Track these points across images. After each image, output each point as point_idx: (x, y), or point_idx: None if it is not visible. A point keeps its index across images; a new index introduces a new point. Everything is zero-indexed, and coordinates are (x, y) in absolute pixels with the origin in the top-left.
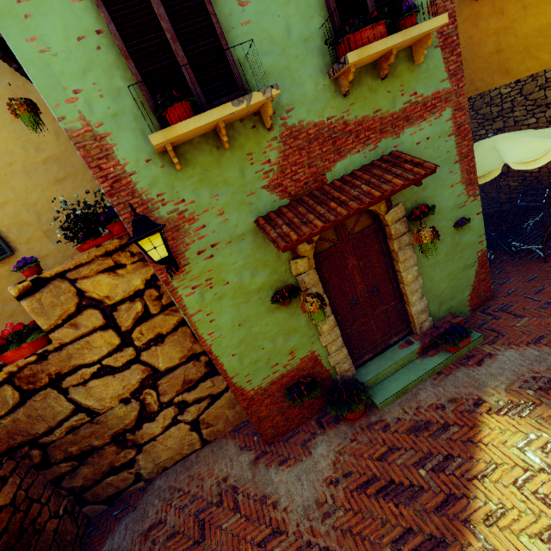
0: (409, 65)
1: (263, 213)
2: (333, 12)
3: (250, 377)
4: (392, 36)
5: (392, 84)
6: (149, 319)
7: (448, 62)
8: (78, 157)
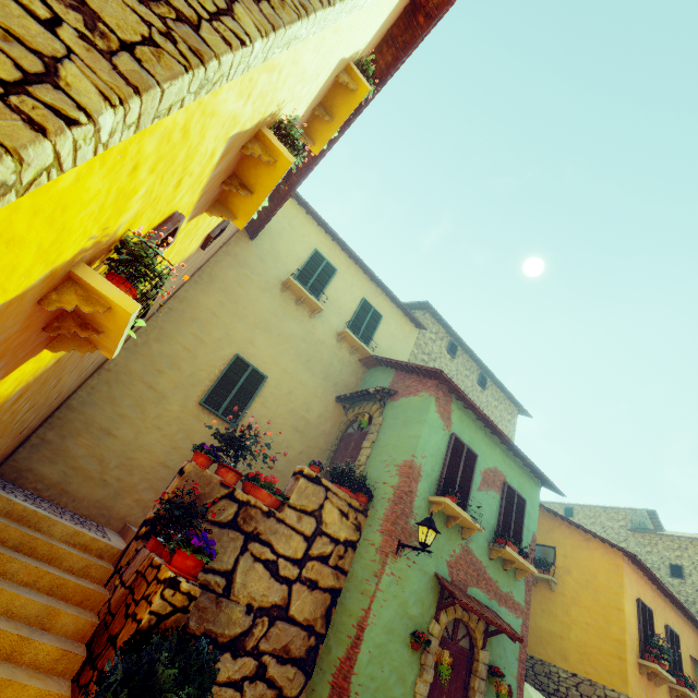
0: (513, 576)
1: (439, 573)
2: (500, 525)
3: (360, 690)
4: (520, 556)
5: (505, 576)
6: (324, 564)
7: (526, 593)
8: (315, 432)
